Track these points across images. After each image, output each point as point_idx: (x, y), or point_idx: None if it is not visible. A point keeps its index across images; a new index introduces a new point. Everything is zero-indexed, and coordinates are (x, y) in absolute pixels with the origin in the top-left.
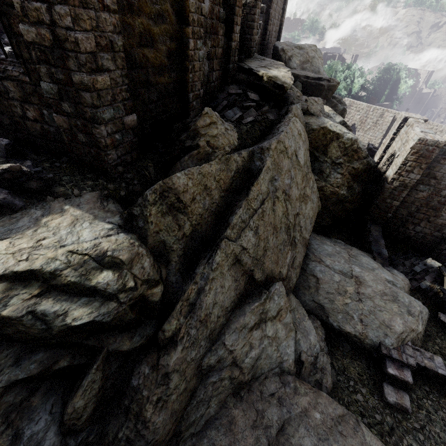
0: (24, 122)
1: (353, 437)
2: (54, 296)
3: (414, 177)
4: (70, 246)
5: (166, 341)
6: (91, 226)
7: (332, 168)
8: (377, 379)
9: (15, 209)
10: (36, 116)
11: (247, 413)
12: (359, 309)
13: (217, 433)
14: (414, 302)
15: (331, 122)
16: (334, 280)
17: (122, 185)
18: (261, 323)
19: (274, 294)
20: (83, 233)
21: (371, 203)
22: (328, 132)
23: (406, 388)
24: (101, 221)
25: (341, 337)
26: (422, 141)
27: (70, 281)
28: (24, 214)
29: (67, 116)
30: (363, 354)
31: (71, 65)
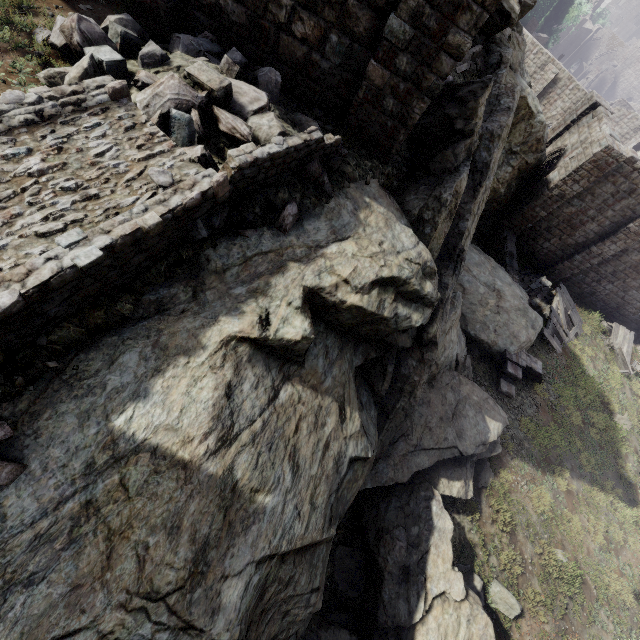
0: (278, 34)
1: (494, 411)
2: (400, 301)
3: (576, 189)
4: (402, 253)
5: (428, 341)
6: (403, 230)
7: (506, 157)
8: (494, 376)
9: (331, 197)
10: (311, 35)
11: (437, 396)
12: (496, 321)
13: (423, 409)
14: (538, 318)
15: (529, 89)
16: (479, 292)
17: (394, 171)
18: (450, 330)
19: (459, 304)
20: (403, 239)
21: (518, 208)
22: (525, 106)
23: (512, 383)
24: (400, 223)
25: (473, 344)
26: (608, 150)
27: (415, 290)
28: (338, 204)
29: (393, 72)
30: (486, 358)
31: (462, 19)
